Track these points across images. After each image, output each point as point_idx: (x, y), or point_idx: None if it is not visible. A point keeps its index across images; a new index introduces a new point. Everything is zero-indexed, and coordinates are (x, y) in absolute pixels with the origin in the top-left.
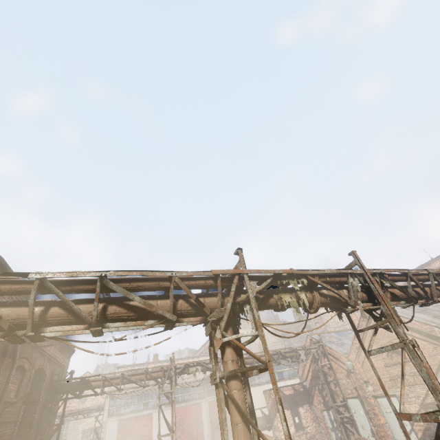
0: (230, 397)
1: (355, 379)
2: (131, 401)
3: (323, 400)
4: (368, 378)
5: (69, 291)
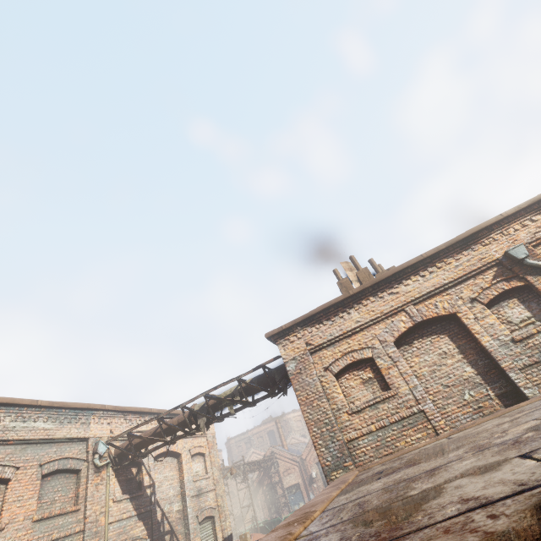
0: None
1: None
2: None
3: None
4: None
5: None
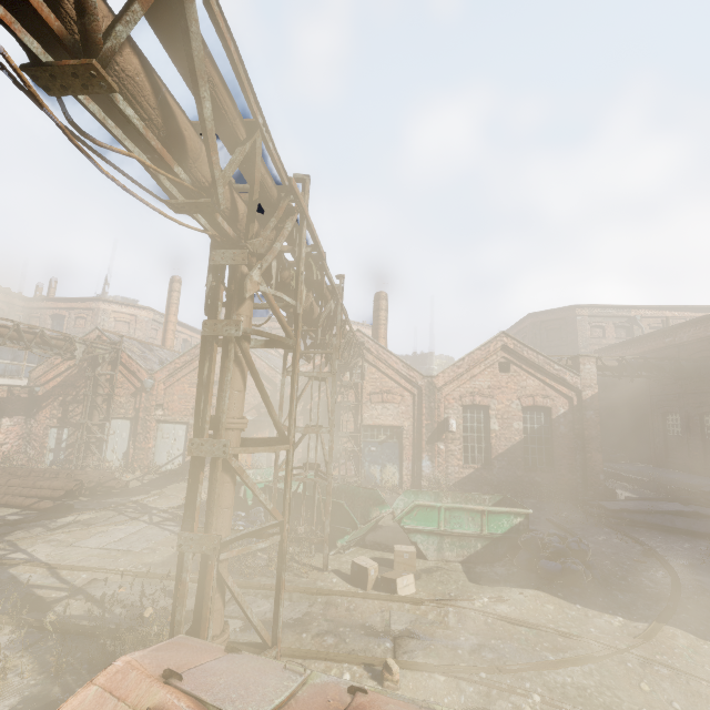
0: (249, 359)
1: (144, 400)
2: None
3: (63, 415)
4: (166, 402)
5: None
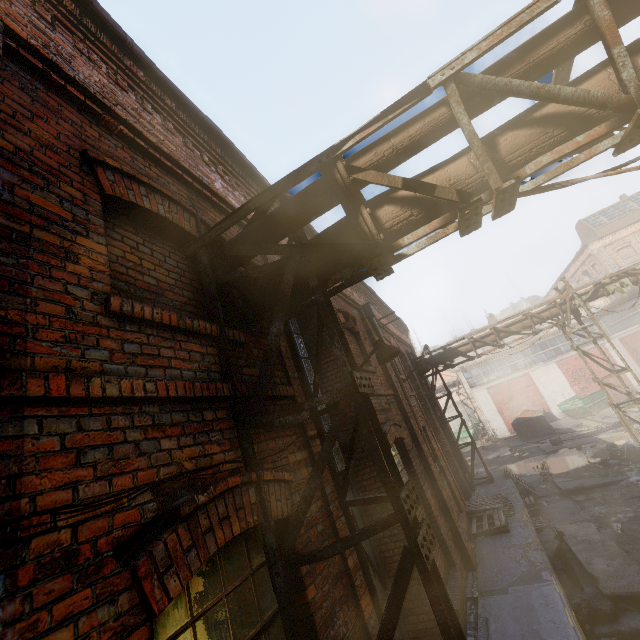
0: None
1: None
2: (491, 369)
3: None
4: None
5: (523, 77)
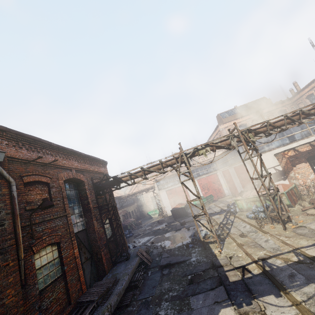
0: None
1: None
2: (169, 181)
3: None
4: None
5: None
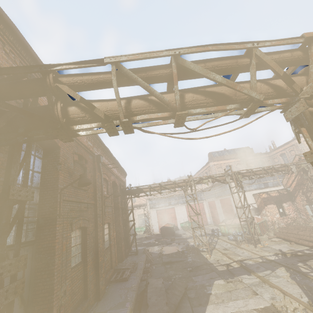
0: None
1: None
2: (161, 202)
3: (306, 199)
4: None
5: (145, 79)
